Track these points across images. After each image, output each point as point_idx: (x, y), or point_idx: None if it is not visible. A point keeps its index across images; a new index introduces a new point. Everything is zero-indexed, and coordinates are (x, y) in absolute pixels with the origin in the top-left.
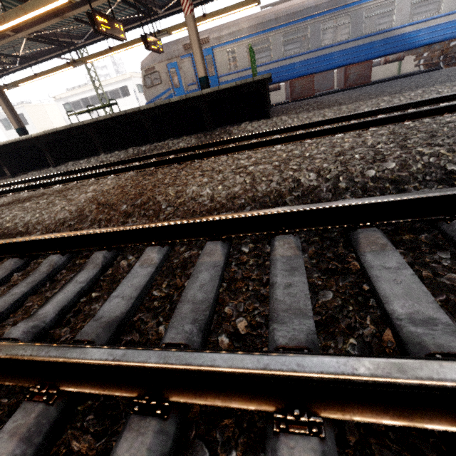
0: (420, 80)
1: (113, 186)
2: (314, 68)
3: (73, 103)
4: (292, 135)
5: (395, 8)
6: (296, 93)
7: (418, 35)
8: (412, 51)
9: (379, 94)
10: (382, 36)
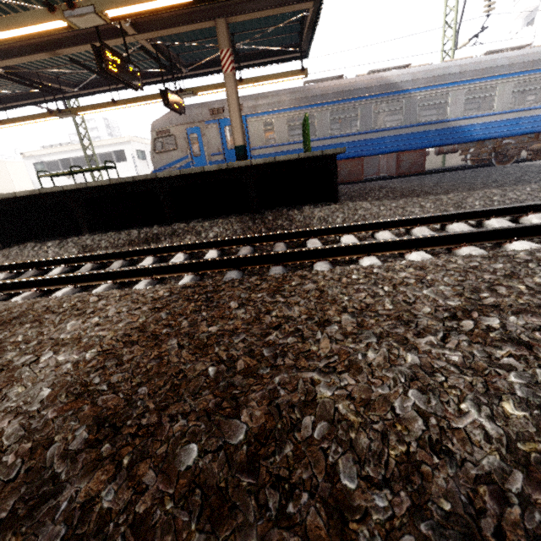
0: (498, 174)
1: (126, 327)
2: (364, 151)
3: (47, 163)
4: (440, 235)
5: (448, 100)
6: (342, 176)
7: (473, 130)
8: (462, 145)
9: (470, 185)
10: (437, 126)
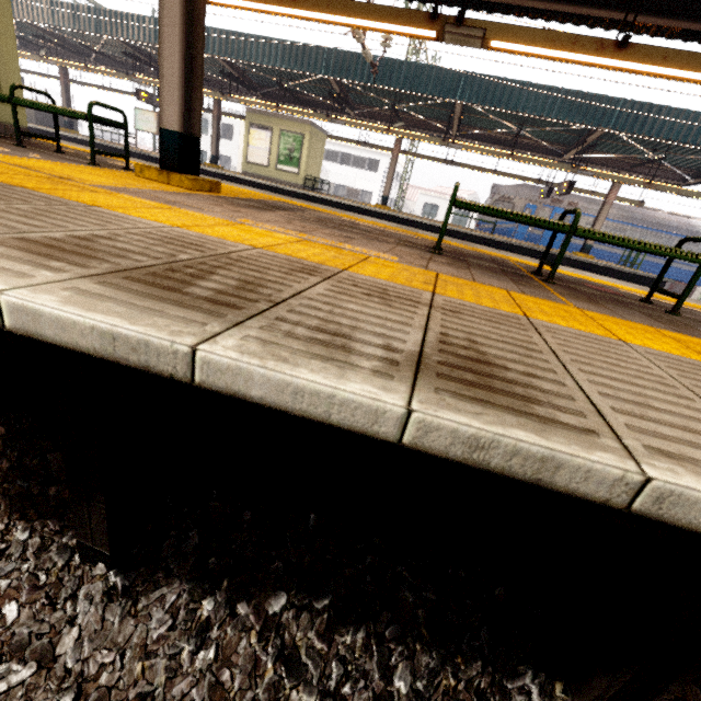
0: None
1: None
2: (650, 271)
3: None
4: None
5: None
6: None
7: None
8: None
9: None
10: None
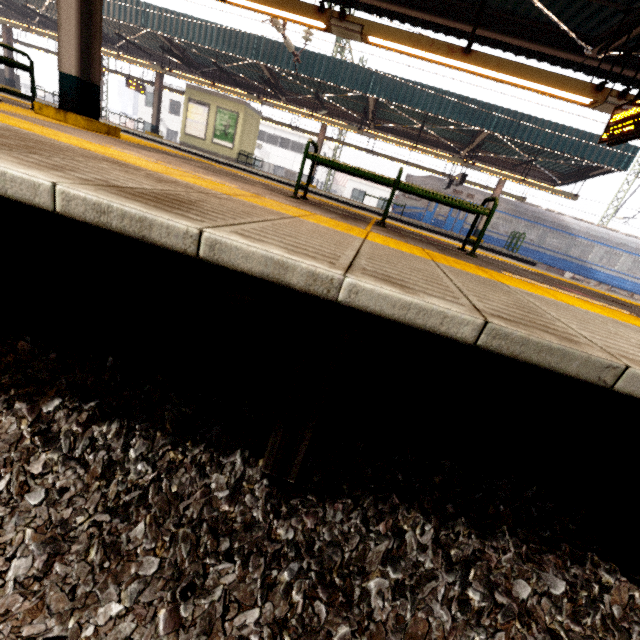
0: None
1: None
2: (530, 256)
3: None
4: None
5: (593, 251)
6: None
7: (598, 274)
8: (587, 279)
9: None
10: (579, 263)
